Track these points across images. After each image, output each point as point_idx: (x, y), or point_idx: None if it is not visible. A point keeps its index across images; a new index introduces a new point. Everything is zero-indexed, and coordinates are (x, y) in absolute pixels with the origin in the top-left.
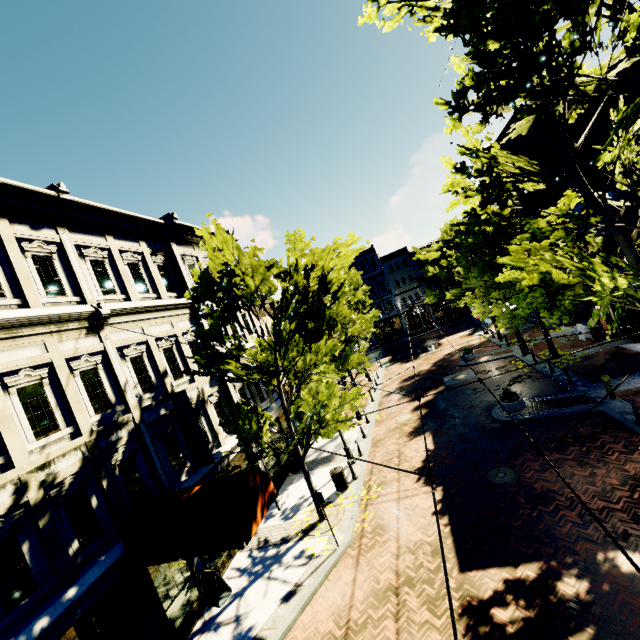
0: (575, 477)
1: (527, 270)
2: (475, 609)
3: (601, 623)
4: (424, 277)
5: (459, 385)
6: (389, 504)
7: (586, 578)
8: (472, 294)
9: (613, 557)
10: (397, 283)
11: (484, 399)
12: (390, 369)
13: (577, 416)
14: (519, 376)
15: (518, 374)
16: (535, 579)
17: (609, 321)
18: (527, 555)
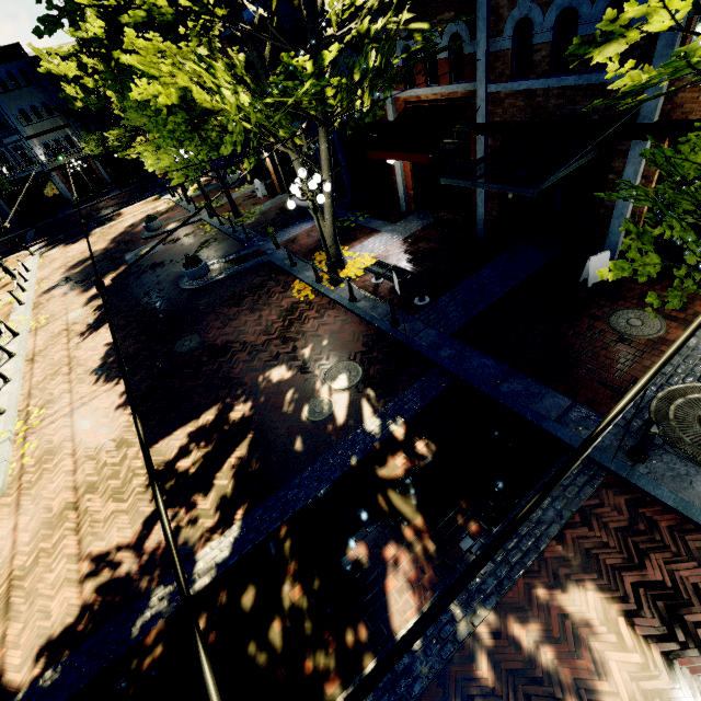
0: (248, 323)
1: (161, 80)
2: (162, 473)
3: (258, 426)
4: (71, 109)
5: (144, 261)
6: (59, 422)
7: (251, 400)
8: (145, 140)
9: (269, 375)
10: (24, 115)
11: (172, 271)
12: (48, 256)
13: (253, 270)
14: (207, 241)
15: (206, 239)
16: (214, 420)
17: (278, 176)
18: (208, 404)
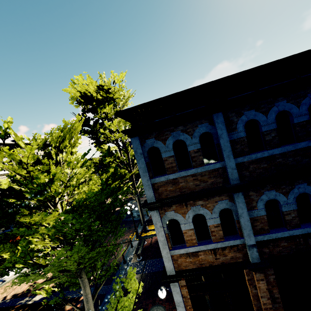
0: None
1: None
2: None
3: None
4: None
5: None
6: None
7: None
8: None
9: None
10: None
11: None
12: None
13: (137, 221)
14: None
15: None
16: None
17: None
18: None
